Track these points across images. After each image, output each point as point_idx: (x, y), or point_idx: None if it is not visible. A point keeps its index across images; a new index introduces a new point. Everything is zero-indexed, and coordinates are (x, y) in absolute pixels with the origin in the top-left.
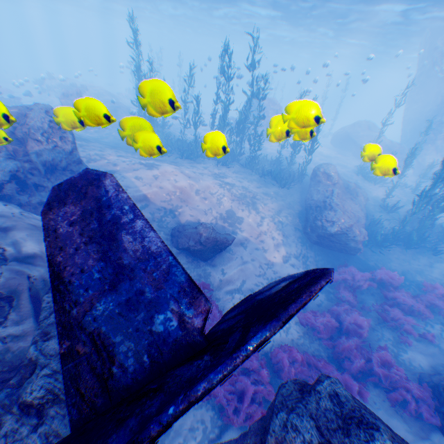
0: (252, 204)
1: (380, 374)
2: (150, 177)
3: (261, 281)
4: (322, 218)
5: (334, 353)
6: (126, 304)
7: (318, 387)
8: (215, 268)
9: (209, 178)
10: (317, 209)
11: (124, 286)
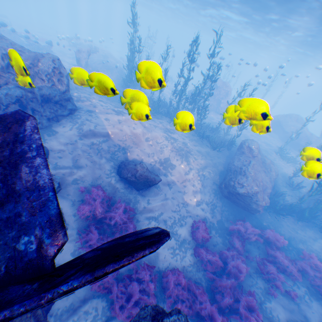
0: (186, 157)
1: (242, 314)
2: (116, 120)
3: (174, 215)
4: (235, 181)
5: (212, 286)
6: (6, 221)
7: (165, 319)
8: (143, 198)
9: (160, 131)
10: (234, 173)
11: (10, 206)
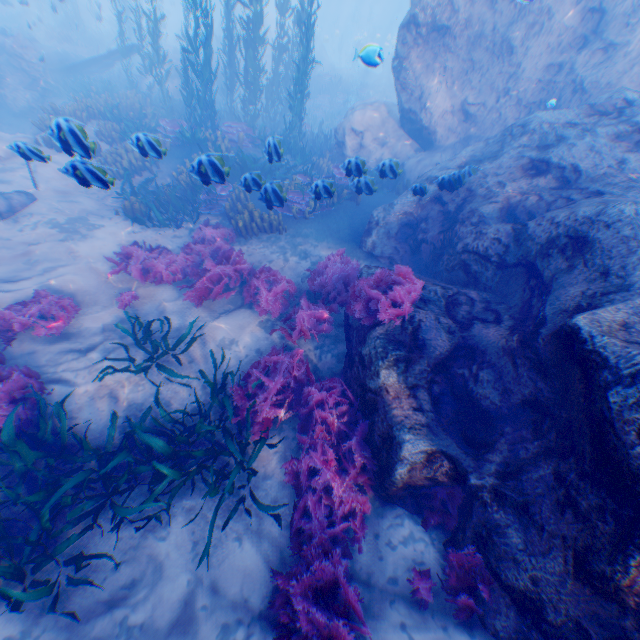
0: None
1: None
2: None
3: None
4: None
5: None
6: None
7: None
8: None
9: None
10: None
11: None
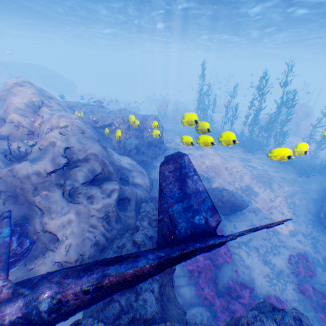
0: (268, 183)
1: None
2: (196, 154)
3: (265, 243)
4: None
5: None
6: (184, 207)
7: (285, 309)
8: (228, 222)
9: (236, 160)
10: None
11: (185, 200)
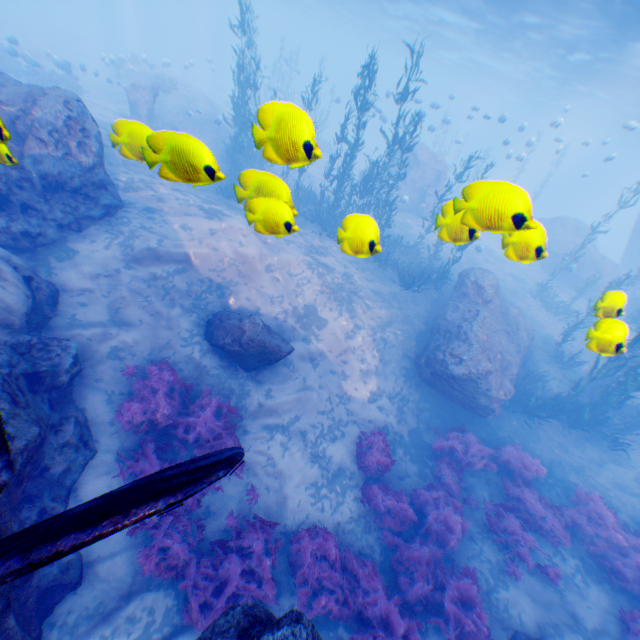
0: (349, 303)
1: (449, 614)
2: (204, 229)
3: (322, 421)
4: (446, 350)
5: (393, 560)
6: None
7: (265, 634)
8: (258, 386)
9: (297, 251)
10: (444, 335)
11: None
